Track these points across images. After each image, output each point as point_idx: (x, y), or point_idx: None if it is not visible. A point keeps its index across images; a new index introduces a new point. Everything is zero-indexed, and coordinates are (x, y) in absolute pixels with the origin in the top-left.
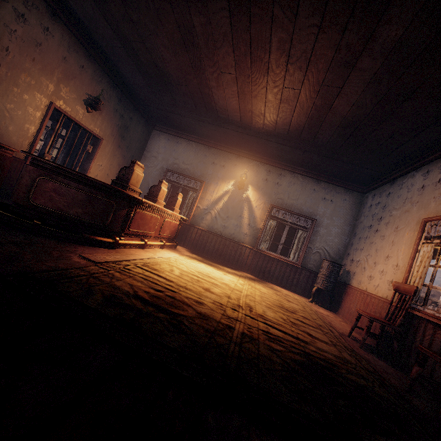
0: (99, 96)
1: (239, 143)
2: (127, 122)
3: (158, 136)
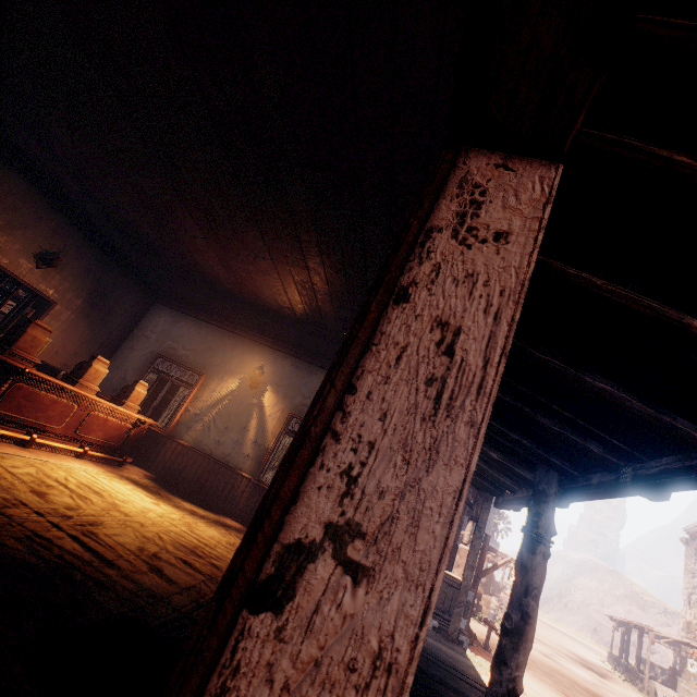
0: (63, 252)
1: (256, 326)
2: (108, 287)
3: (159, 310)
